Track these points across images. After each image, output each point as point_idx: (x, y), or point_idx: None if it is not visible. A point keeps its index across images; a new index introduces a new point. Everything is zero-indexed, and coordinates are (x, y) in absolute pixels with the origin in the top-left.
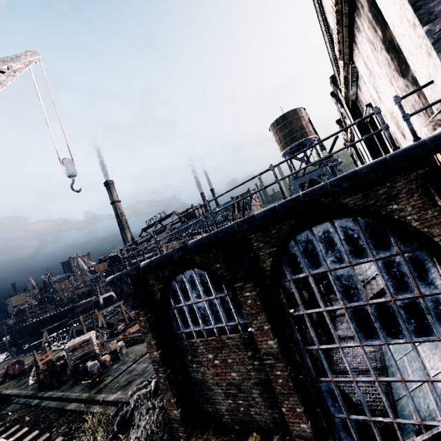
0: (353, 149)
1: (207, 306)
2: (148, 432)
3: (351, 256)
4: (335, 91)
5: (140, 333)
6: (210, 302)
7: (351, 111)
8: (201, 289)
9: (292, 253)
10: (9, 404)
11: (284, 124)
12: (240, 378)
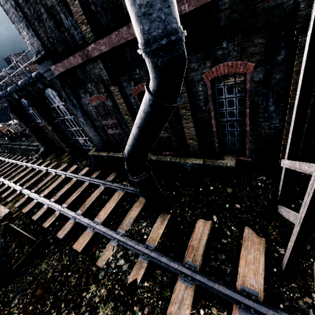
0: None
1: None
2: (40, 153)
3: (61, 101)
4: None
5: None
6: None
7: None
8: None
9: (47, 97)
10: (0, 147)
11: None
12: None
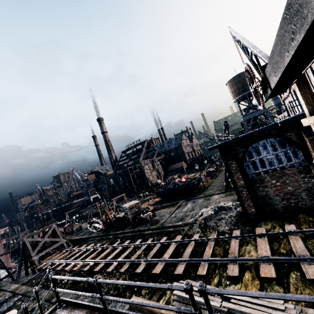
0: (293, 95)
1: (273, 157)
2: (232, 223)
3: None
4: None
5: (154, 206)
6: (276, 154)
7: (311, 69)
8: (270, 149)
9: None
10: (88, 241)
11: (239, 80)
12: (293, 189)
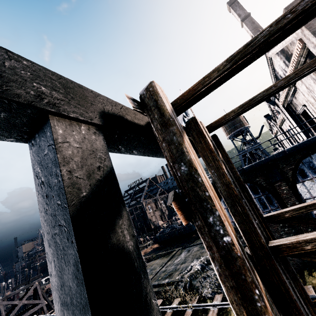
0: (280, 131)
1: None
2: (215, 284)
3: None
4: (273, 100)
5: (149, 255)
6: None
7: (285, 109)
8: None
9: (301, 168)
10: None
11: None
12: None
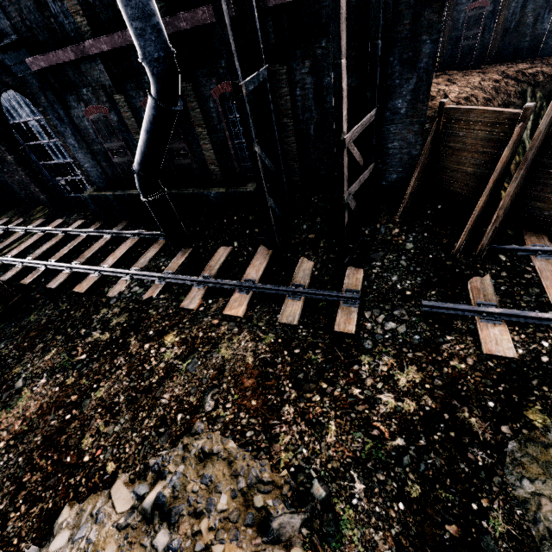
0: None
1: None
2: None
3: (32, 115)
4: None
5: None
6: None
7: None
8: None
9: (6, 106)
10: None
11: None
12: (21, 179)
